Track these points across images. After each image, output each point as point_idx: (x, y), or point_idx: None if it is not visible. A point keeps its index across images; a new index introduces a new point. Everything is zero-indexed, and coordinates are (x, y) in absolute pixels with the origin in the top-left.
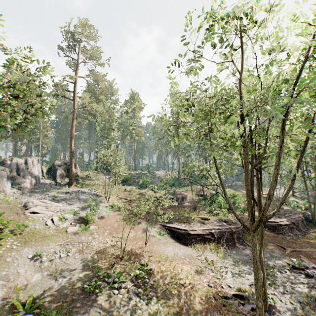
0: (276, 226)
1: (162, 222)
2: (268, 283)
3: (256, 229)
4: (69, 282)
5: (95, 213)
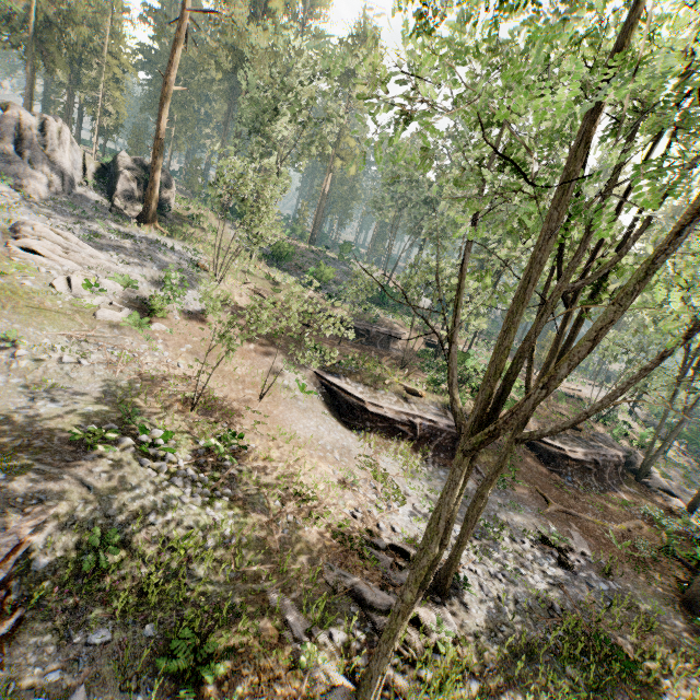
0: (557, 456)
1: (320, 368)
2: (476, 549)
3: (474, 450)
4: (57, 413)
5: (172, 298)
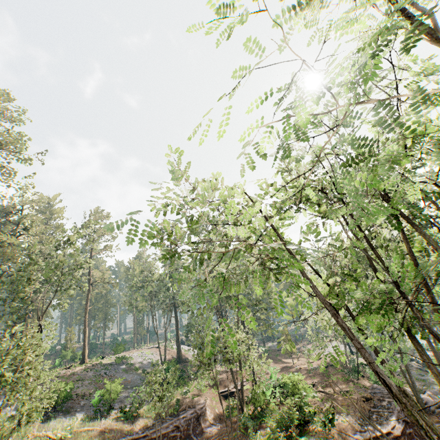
0: None
1: None
2: None
3: None
4: None
5: None
